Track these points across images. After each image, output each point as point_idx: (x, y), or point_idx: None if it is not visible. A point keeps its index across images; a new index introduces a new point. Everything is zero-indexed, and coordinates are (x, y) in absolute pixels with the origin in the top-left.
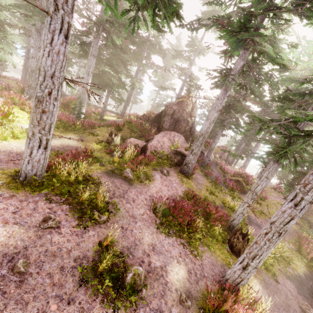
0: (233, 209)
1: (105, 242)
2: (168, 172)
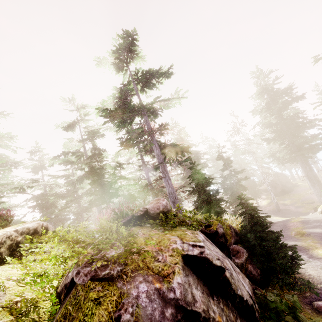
0: None
1: None
2: None
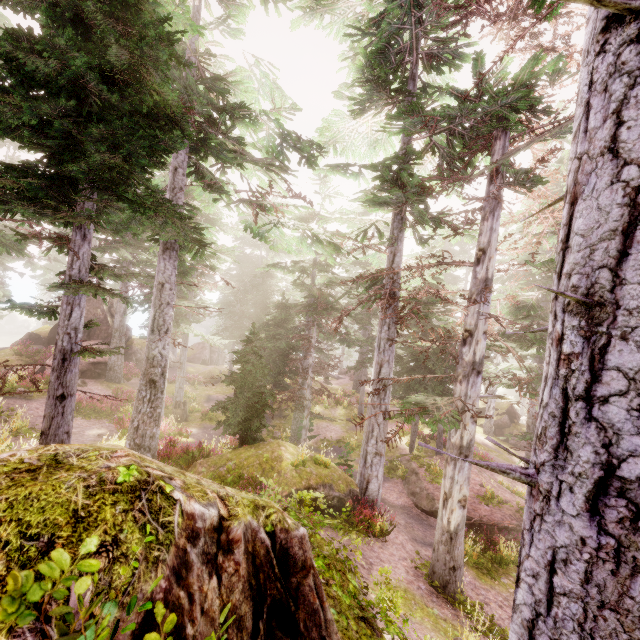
0: (186, 395)
1: (14, 422)
2: (85, 382)
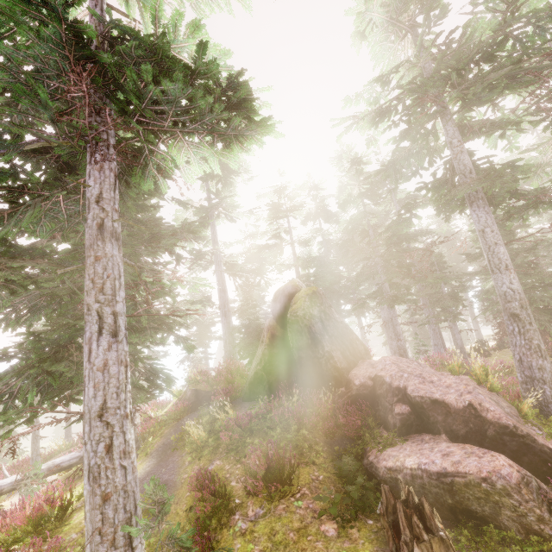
0: None
1: None
2: None
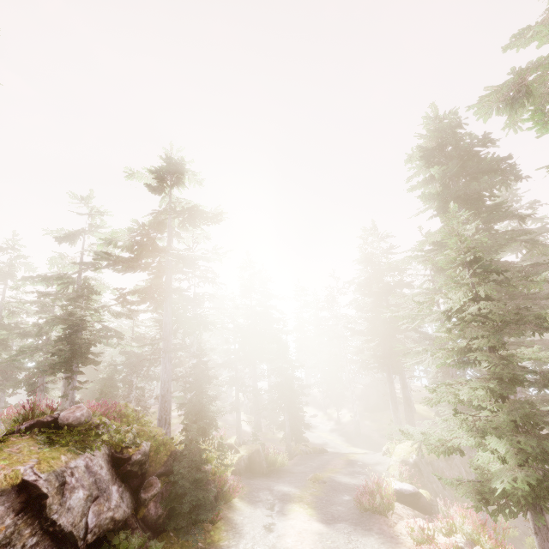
0: None
1: None
2: None
